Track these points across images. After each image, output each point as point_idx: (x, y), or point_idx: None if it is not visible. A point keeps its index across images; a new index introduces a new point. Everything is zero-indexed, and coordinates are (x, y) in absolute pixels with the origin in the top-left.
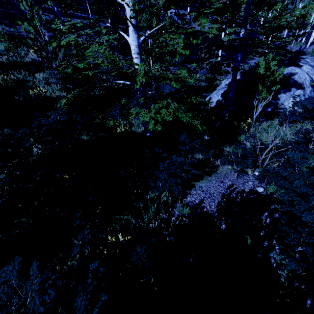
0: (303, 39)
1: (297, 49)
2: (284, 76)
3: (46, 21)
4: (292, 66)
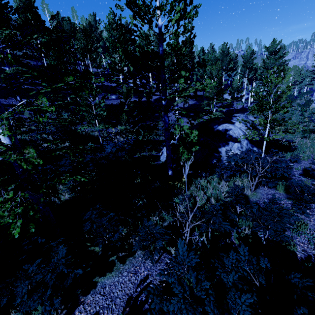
0: (243, 100)
1: (241, 107)
2: (221, 132)
3: (6, 89)
4: (226, 124)
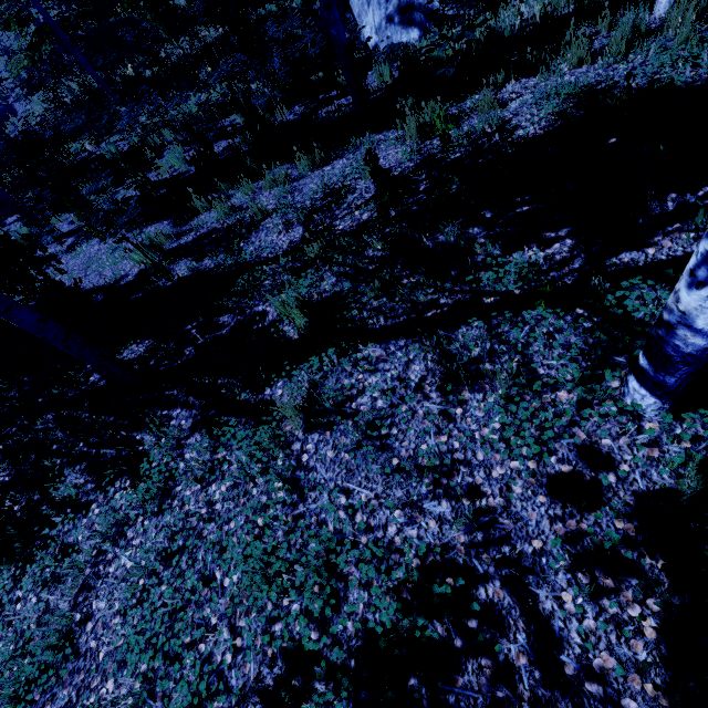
0: None
1: None
2: None
3: None
4: None
